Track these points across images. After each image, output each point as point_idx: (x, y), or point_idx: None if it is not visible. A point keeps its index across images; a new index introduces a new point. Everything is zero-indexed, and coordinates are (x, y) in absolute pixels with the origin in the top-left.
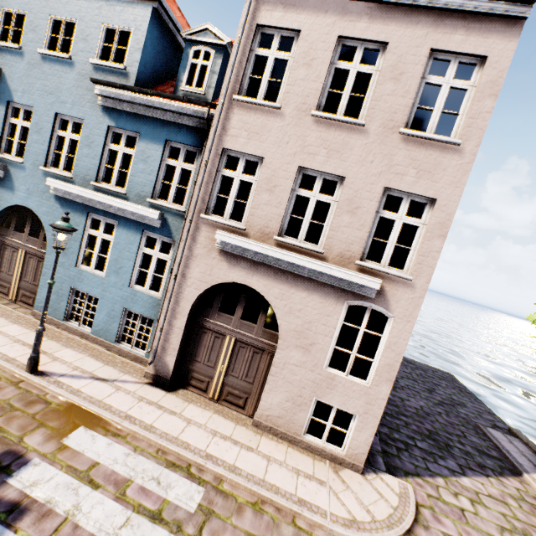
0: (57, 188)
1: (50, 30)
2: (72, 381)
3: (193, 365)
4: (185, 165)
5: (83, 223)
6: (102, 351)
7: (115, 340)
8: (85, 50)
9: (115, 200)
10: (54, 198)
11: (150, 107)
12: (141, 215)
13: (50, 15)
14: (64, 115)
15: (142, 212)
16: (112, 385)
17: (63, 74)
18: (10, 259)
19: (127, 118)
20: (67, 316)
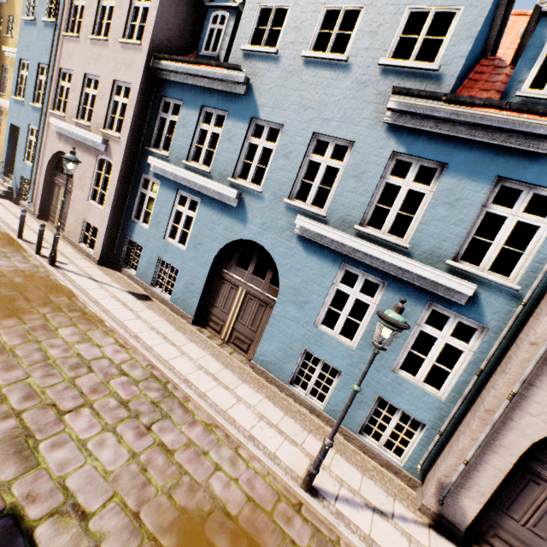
0: (304, 228)
1: (319, 24)
2: (352, 513)
3: (502, 520)
4: (526, 216)
5: (332, 275)
6: (343, 442)
7: (357, 430)
8: (371, 47)
9: (398, 257)
10: (296, 238)
11: (479, 126)
12: (432, 282)
13: (324, 4)
14: (323, 135)
15: (443, 280)
16: (397, 528)
17: (331, 81)
18: (226, 295)
19: (428, 141)
20: (291, 379)
